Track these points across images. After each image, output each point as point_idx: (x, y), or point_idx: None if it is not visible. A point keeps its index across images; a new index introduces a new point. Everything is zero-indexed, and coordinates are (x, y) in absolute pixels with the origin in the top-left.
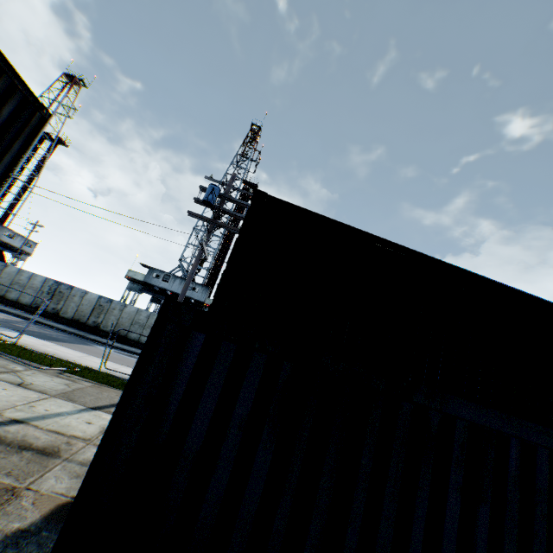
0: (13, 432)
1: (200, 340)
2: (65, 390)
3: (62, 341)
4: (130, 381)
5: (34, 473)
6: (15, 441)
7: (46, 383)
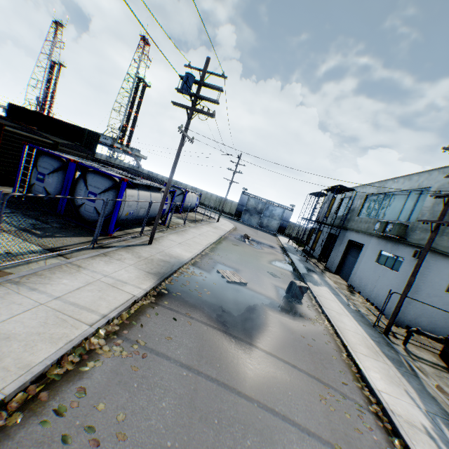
0: None
1: None
2: None
3: None
4: None
5: None
6: None
7: None
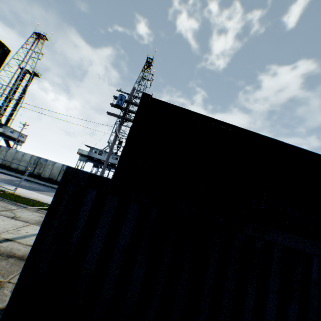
0: (4, 247)
1: (92, 194)
2: (40, 220)
3: (42, 191)
4: (43, 224)
5: (14, 272)
6: (5, 252)
7: (29, 216)
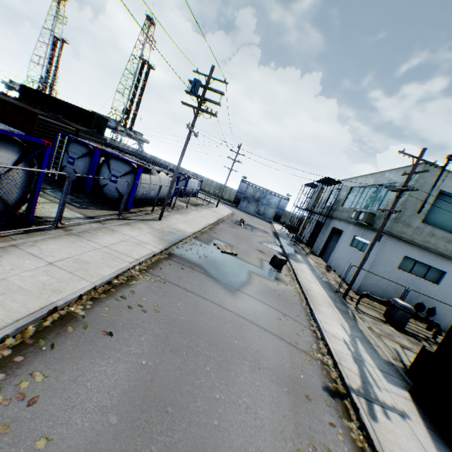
0: None
1: None
2: None
3: None
4: None
5: None
6: None
7: None
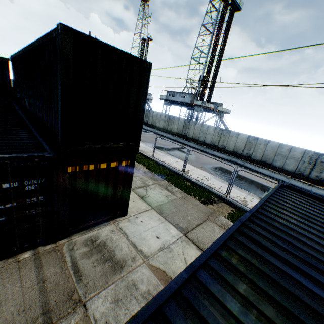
0: None
1: None
2: None
3: None
4: None
5: None
6: None
7: None
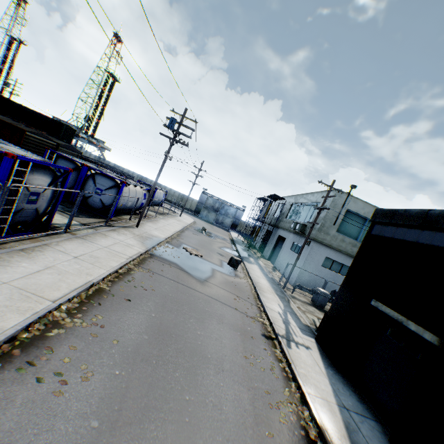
0: None
1: None
2: None
3: None
4: None
5: None
6: None
7: None
